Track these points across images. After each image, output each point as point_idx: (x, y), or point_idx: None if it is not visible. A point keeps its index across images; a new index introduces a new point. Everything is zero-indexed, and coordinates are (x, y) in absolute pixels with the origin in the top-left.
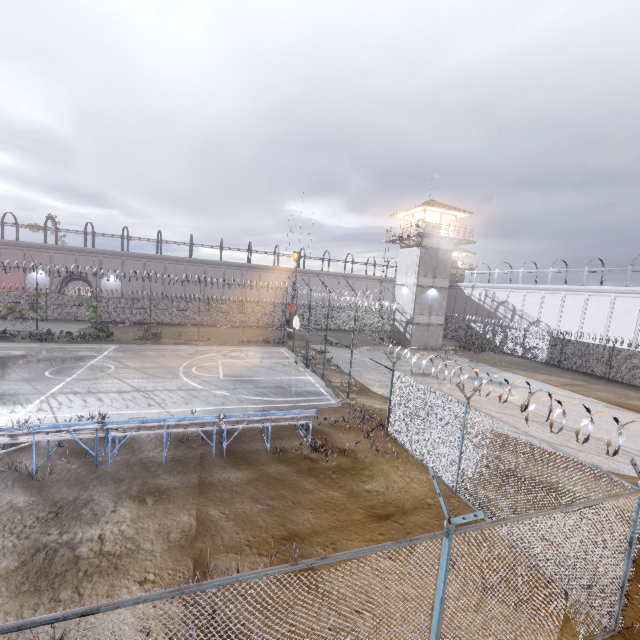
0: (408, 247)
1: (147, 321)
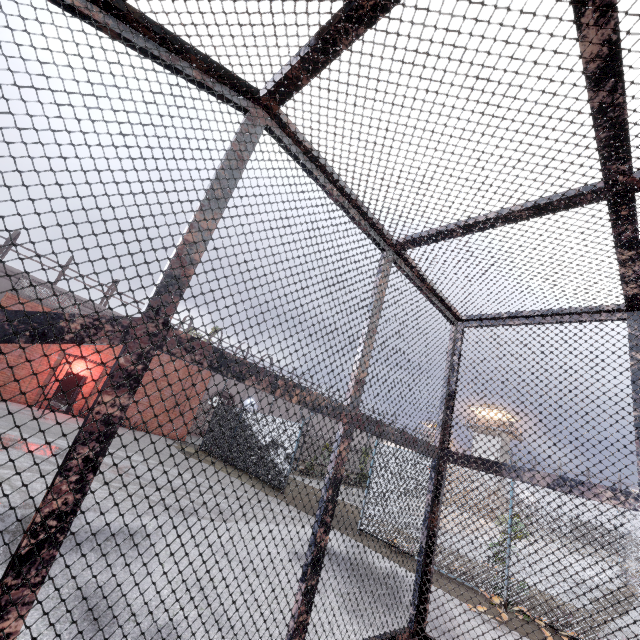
0: (486, 433)
1: (304, 458)
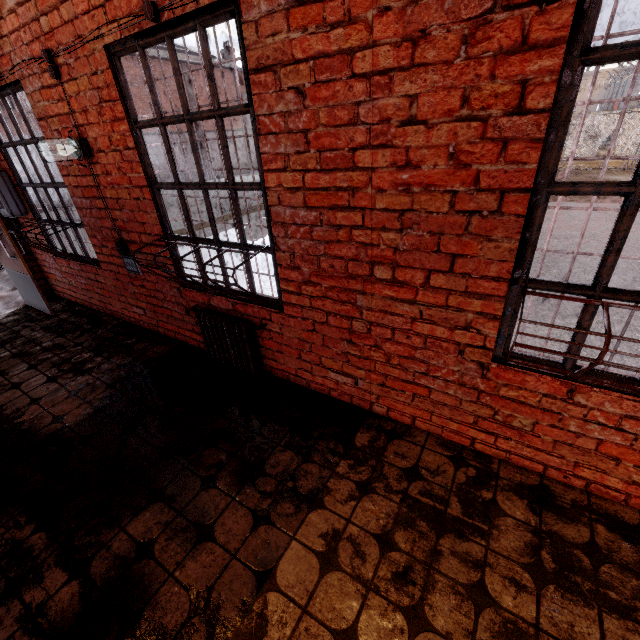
0: None
1: None
